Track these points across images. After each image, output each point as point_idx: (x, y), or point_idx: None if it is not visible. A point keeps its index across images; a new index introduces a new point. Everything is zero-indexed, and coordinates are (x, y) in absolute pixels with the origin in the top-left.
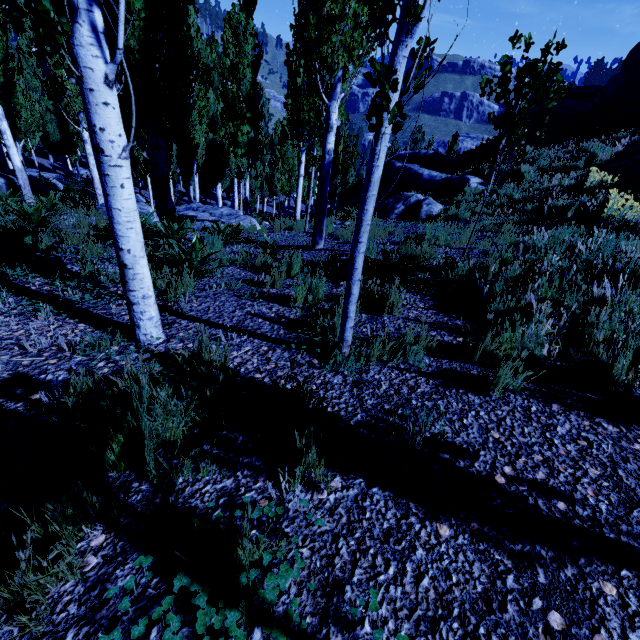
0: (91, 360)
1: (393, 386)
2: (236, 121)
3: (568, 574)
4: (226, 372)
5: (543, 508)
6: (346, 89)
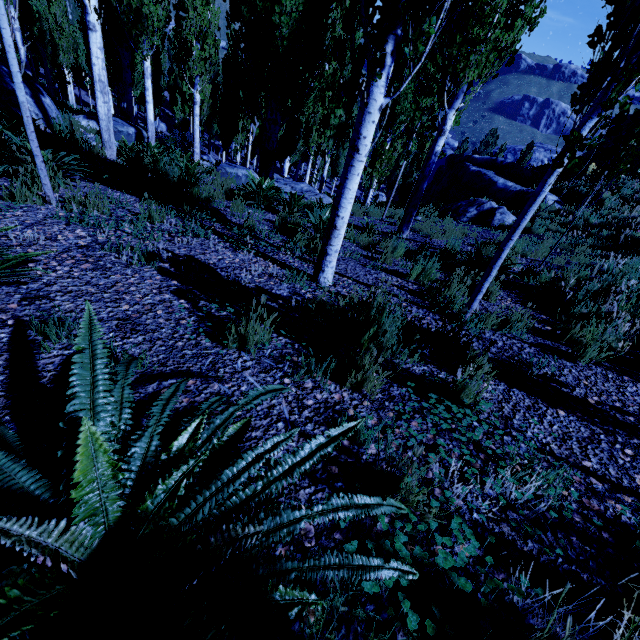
0: (294, 288)
1: (506, 345)
2: (332, 104)
3: (635, 442)
4: None
5: (619, 417)
6: (467, 101)
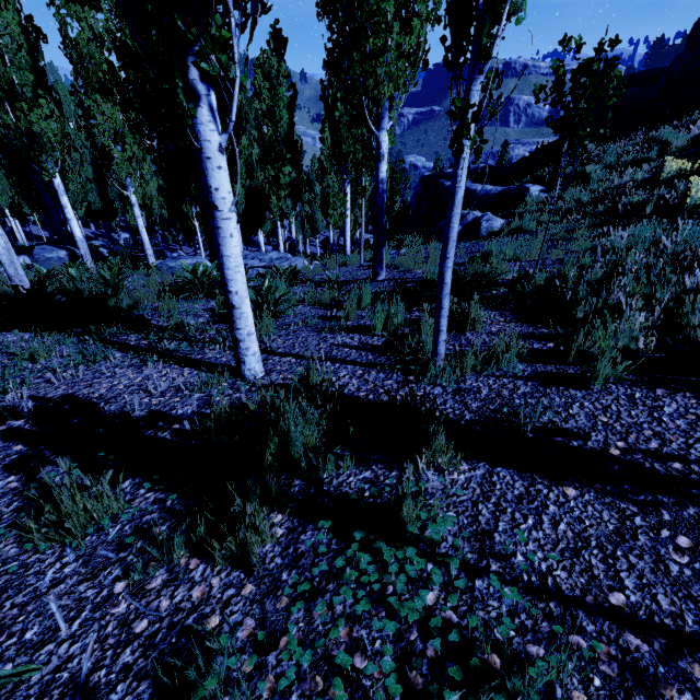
0: (208, 396)
1: (493, 390)
2: (277, 164)
3: (690, 512)
4: (332, 394)
5: (660, 469)
6: (394, 117)
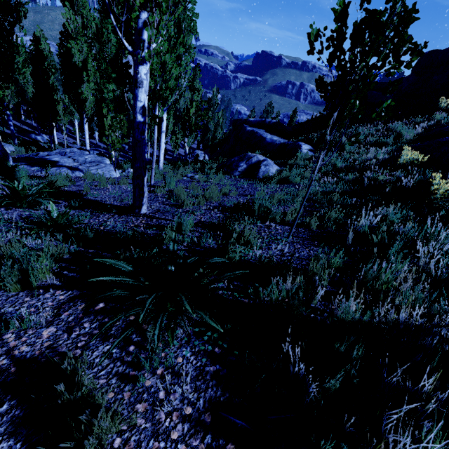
0: None
1: None
2: (102, 79)
3: None
4: None
5: None
6: (152, 37)
